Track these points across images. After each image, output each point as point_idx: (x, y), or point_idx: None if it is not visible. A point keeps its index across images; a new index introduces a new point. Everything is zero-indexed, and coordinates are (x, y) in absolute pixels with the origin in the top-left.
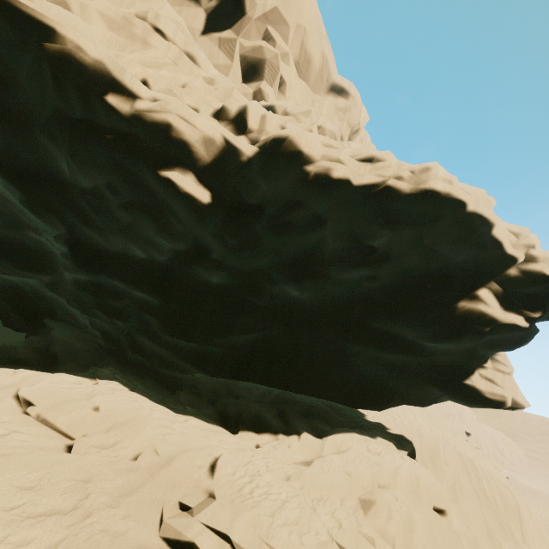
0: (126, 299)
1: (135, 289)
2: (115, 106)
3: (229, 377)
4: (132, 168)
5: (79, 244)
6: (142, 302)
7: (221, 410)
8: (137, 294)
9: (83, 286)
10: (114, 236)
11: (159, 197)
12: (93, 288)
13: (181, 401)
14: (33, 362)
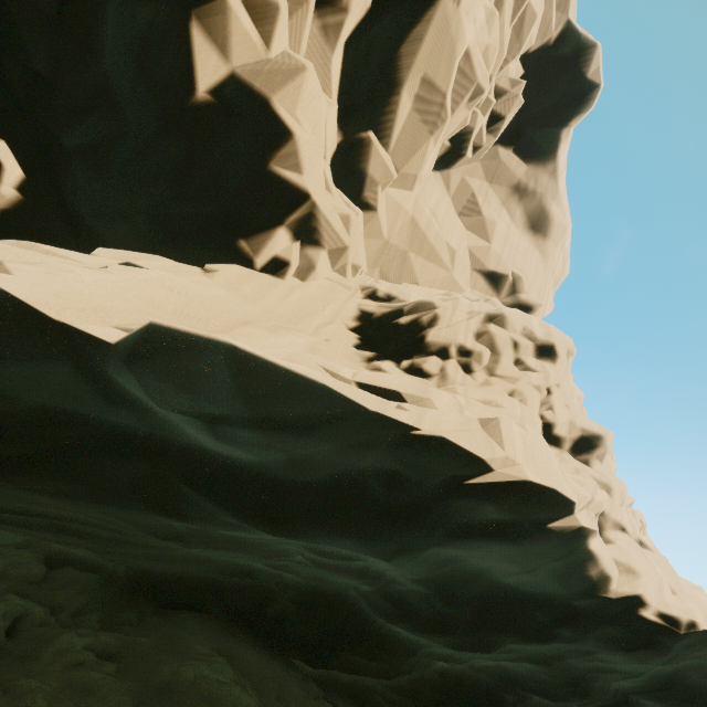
0: None
1: None
2: None
3: None
4: None
5: None
6: None
7: None
8: None
9: None
10: None
11: None
12: None
13: None
14: None
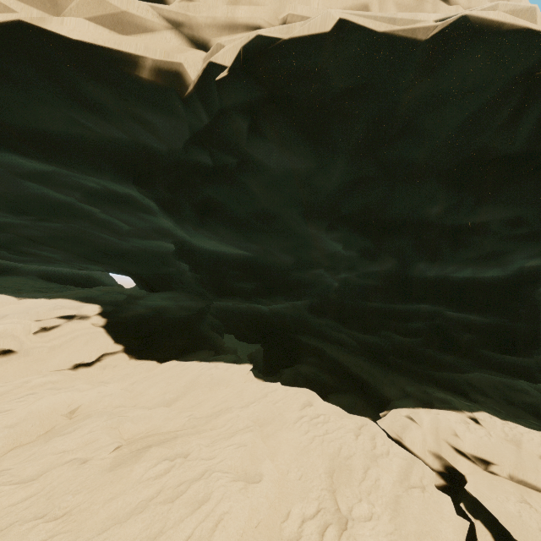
0: (436, 320)
1: (466, 313)
2: None
3: None
4: None
5: (410, 279)
6: (467, 323)
7: (535, 413)
8: (450, 314)
9: (392, 314)
10: (454, 265)
11: None
12: (403, 316)
13: (498, 410)
14: (345, 387)
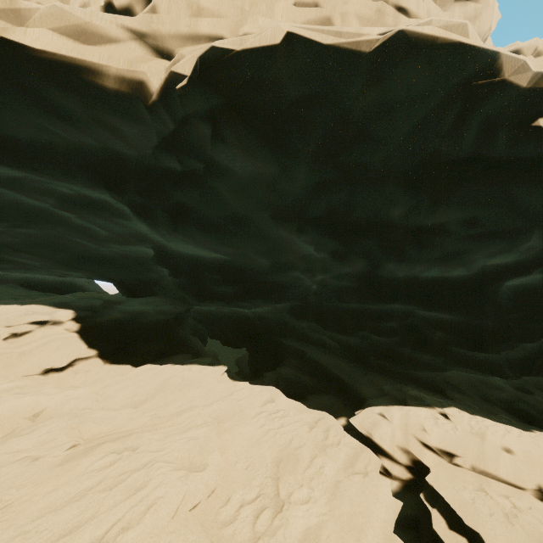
0: (409, 320)
1: (436, 311)
2: (542, 132)
3: (521, 377)
4: (524, 197)
5: (380, 279)
6: (437, 321)
7: (508, 408)
8: (422, 313)
9: (366, 315)
10: (421, 264)
11: (541, 220)
12: (377, 316)
13: (472, 406)
14: (325, 388)
